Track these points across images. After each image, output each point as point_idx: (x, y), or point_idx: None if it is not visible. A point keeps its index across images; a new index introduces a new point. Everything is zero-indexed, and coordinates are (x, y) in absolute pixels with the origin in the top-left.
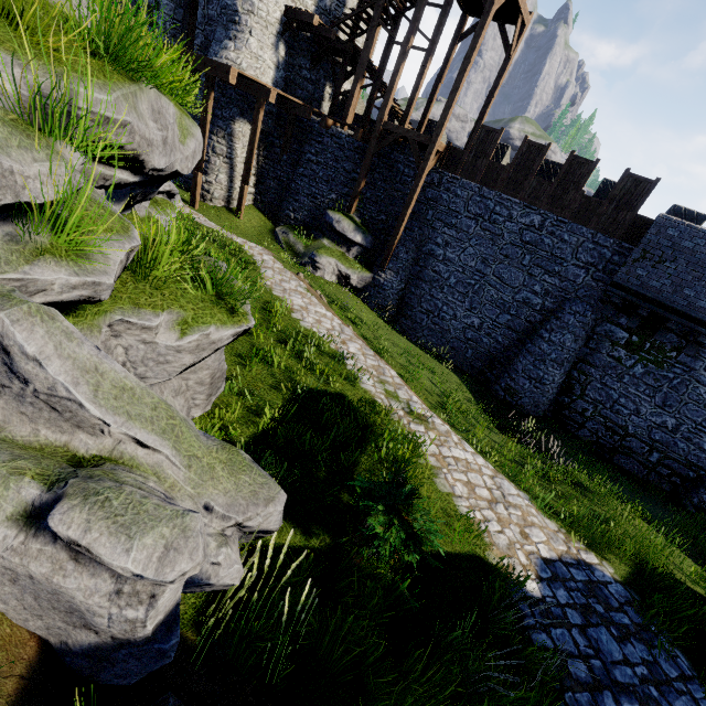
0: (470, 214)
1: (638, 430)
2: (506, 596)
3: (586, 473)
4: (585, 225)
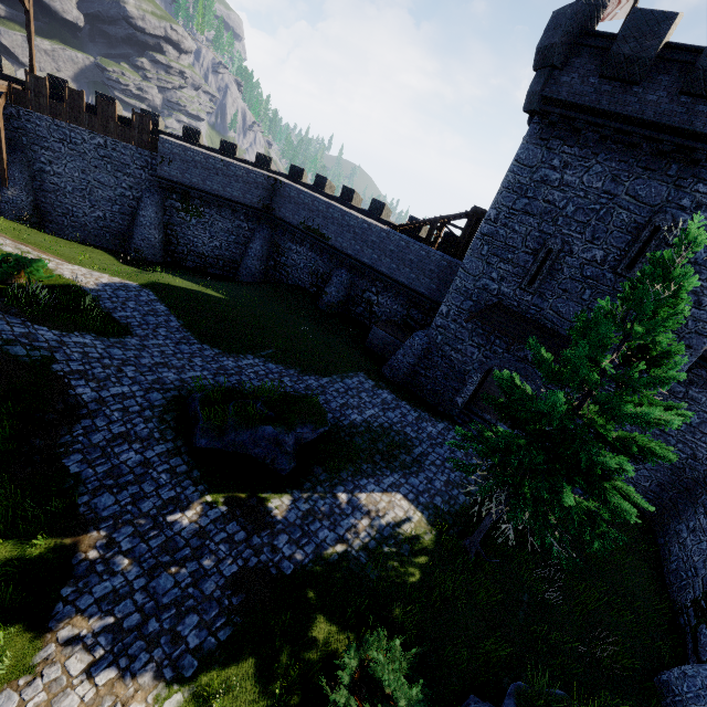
0: (56, 139)
1: (209, 253)
2: (82, 289)
3: (169, 273)
4: (129, 143)
